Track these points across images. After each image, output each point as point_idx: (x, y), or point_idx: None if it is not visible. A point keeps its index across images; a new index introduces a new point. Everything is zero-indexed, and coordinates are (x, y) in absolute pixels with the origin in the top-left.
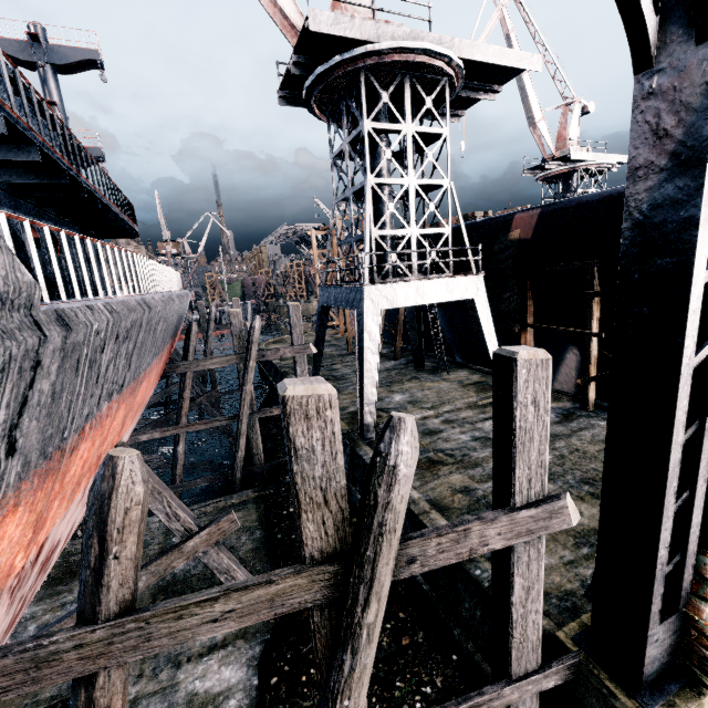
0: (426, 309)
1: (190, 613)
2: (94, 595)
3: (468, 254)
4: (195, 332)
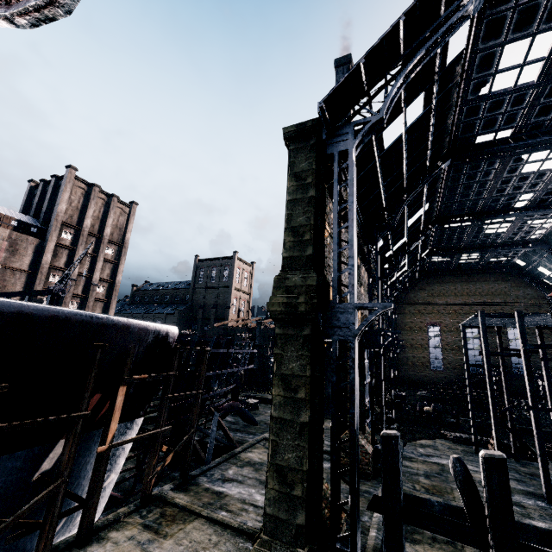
0: None
1: None
2: None
3: None
4: None
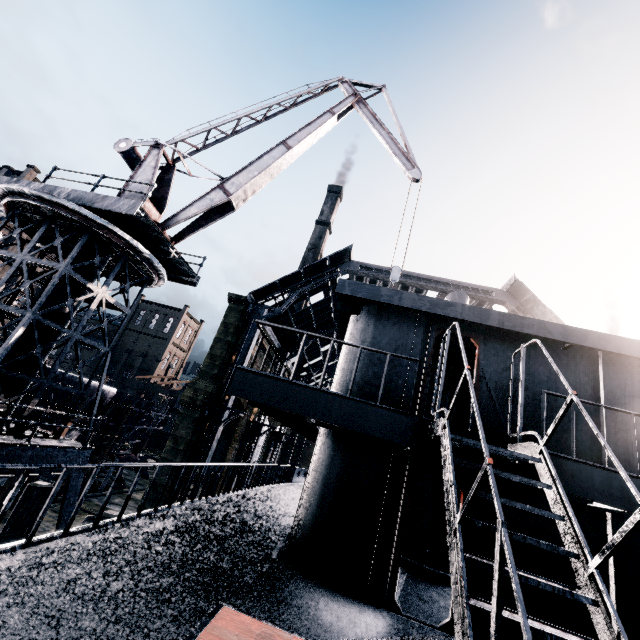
0: None
1: None
2: None
3: None
4: None
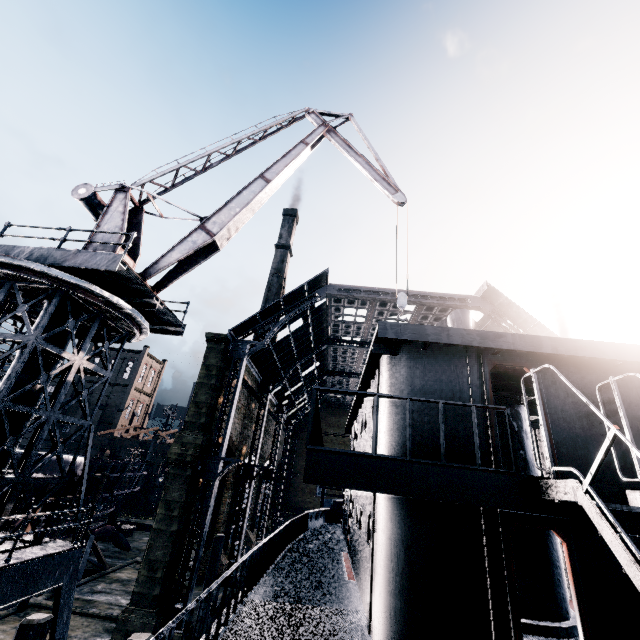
0: None
1: None
2: None
3: None
4: None
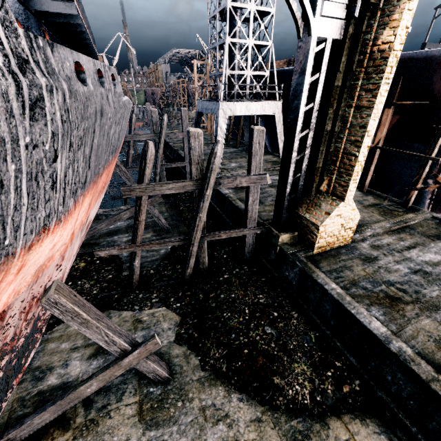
0: (256, 119)
1: (164, 186)
2: (143, 176)
3: (276, 89)
4: (134, 119)
